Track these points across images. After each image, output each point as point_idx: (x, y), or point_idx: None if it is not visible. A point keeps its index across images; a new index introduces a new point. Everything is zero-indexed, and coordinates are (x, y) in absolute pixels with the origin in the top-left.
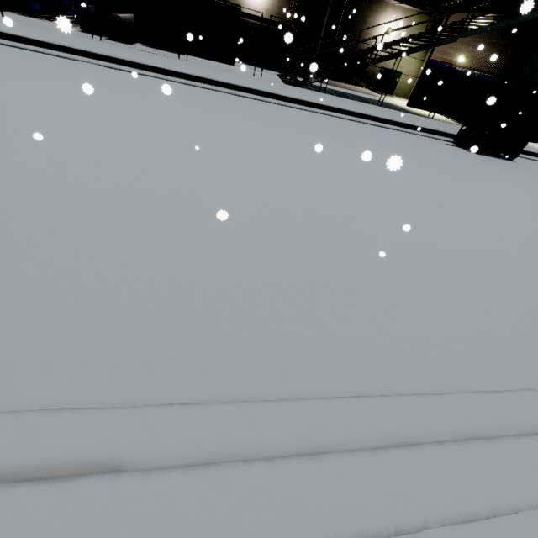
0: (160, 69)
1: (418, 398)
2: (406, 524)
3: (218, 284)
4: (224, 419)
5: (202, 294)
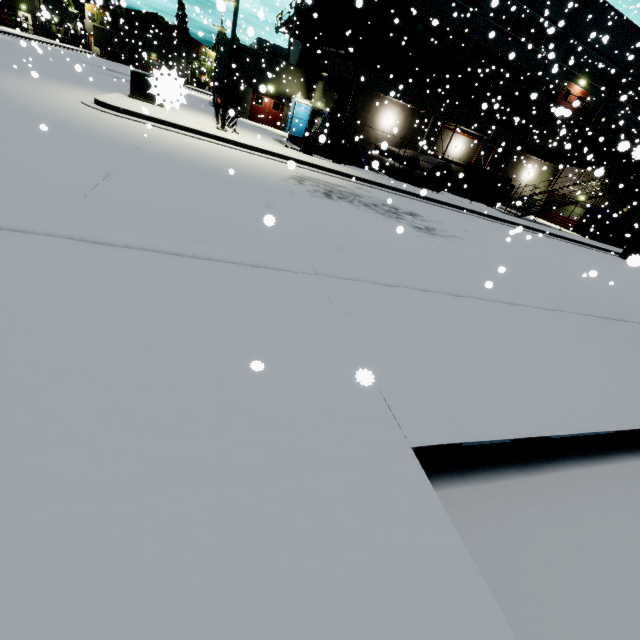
0: (497, 218)
1: None
2: None
3: None
4: None
5: None
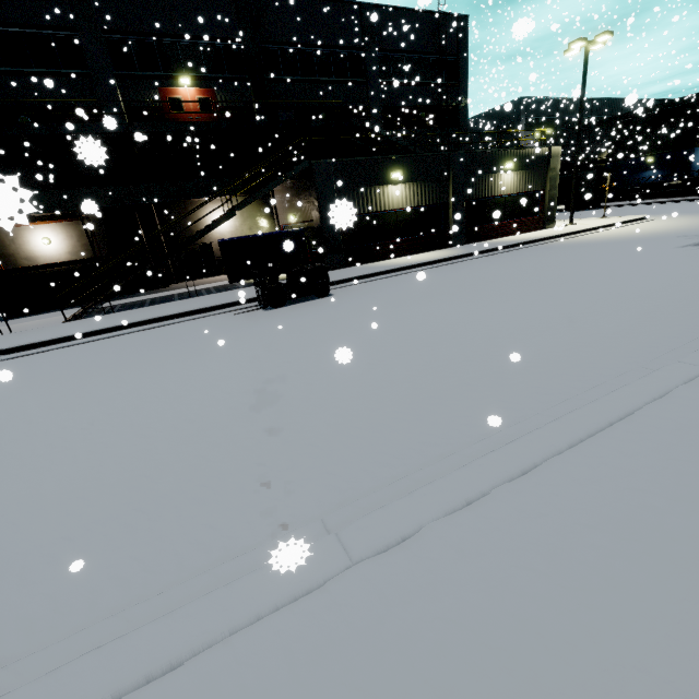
0: None
1: None
2: None
3: None
4: None
5: None
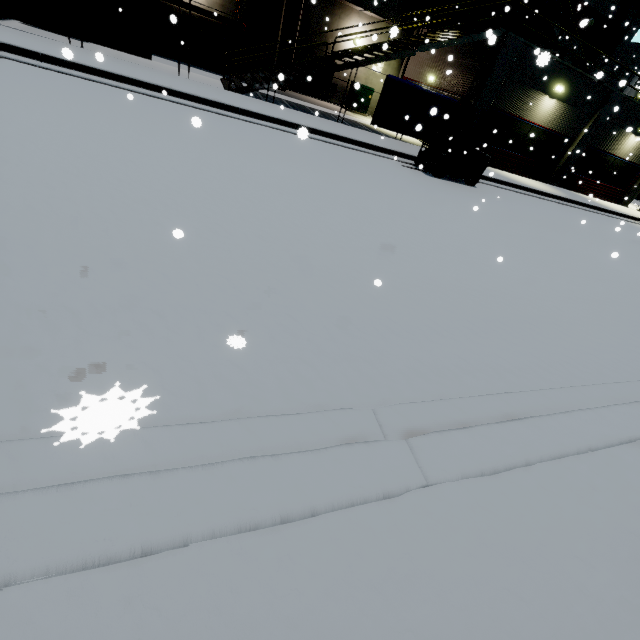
0: (26, 51)
1: (167, 429)
2: None
3: None
4: None
5: None
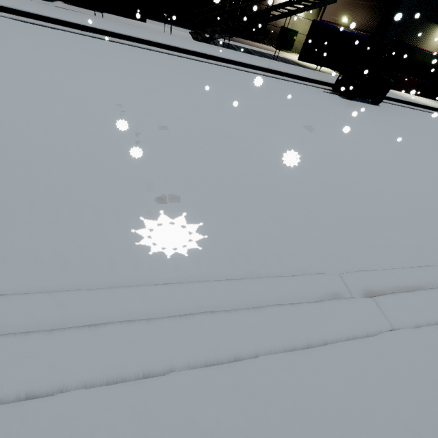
0: (72, 24)
1: (219, 283)
2: (154, 369)
3: (73, 202)
4: (36, 305)
5: (53, 210)
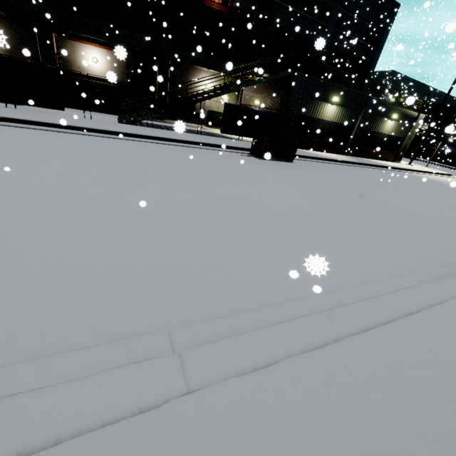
0: None
1: None
2: None
3: None
4: None
5: None
